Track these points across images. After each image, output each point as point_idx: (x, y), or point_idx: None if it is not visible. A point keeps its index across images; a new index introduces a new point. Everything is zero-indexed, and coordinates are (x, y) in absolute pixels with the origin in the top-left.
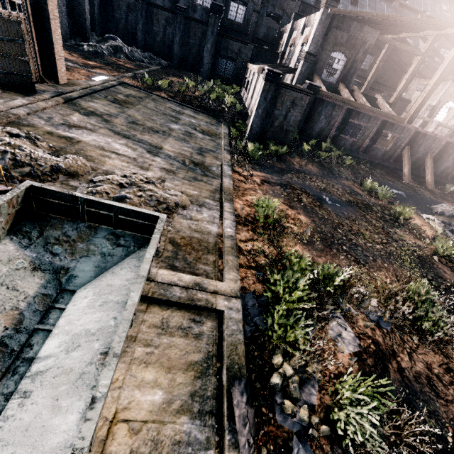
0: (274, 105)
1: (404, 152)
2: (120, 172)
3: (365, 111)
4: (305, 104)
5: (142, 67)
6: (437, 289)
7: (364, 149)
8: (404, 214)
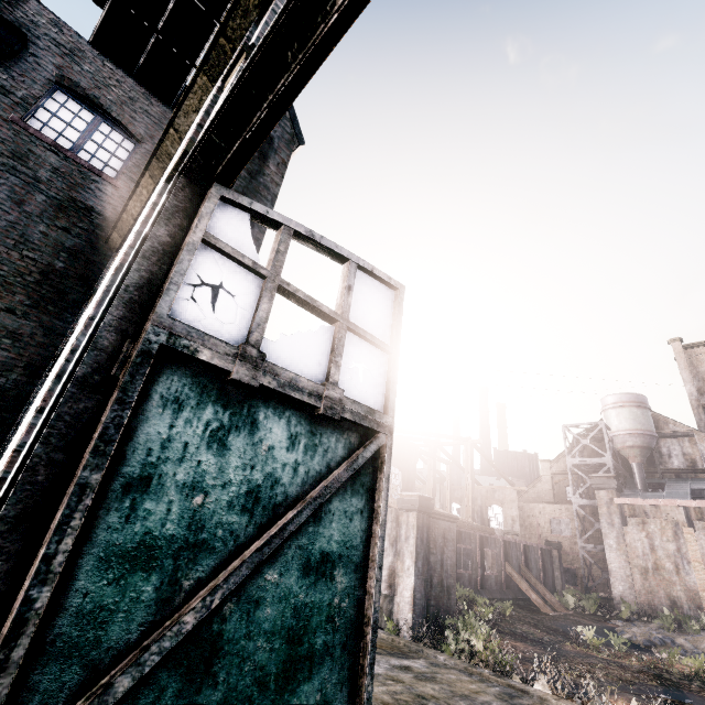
0: (427, 547)
1: (510, 571)
2: None
3: (467, 528)
4: (454, 535)
5: None
6: None
7: (480, 582)
8: (701, 665)
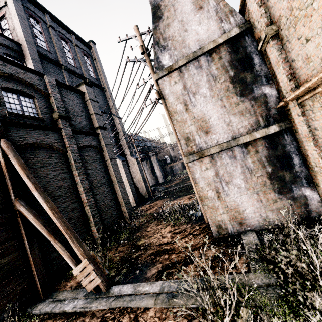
0: None
1: None
2: None
3: None
4: None
5: (170, 183)
6: None
7: None
8: None
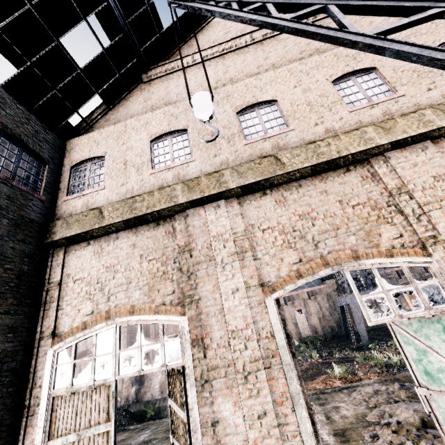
0: None
1: None
2: (359, 407)
3: None
4: None
5: None
6: (343, 362)
7: None
8: None
